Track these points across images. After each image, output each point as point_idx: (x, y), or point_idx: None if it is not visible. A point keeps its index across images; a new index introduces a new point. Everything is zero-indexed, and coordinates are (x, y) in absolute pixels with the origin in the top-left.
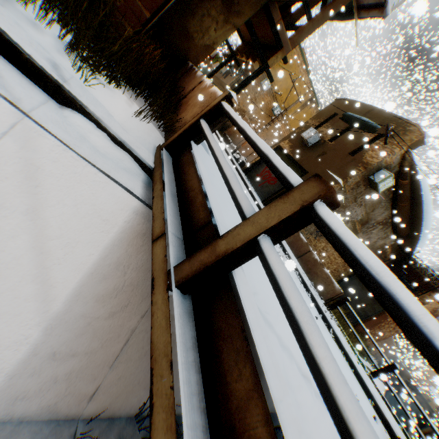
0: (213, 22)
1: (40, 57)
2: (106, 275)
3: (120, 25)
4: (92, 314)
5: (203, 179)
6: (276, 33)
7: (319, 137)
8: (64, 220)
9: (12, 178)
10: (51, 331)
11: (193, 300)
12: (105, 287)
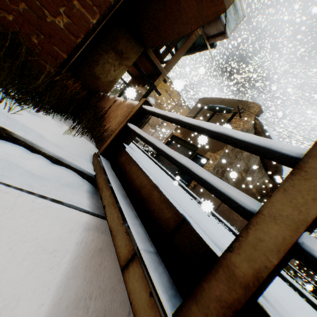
0: (111, 65)
1: None
2: None
3: (41, 65)
4: None
5: (150, 173)
6: (155, 66)
7: None
8: None
9: None
10: None
11: None
12: None
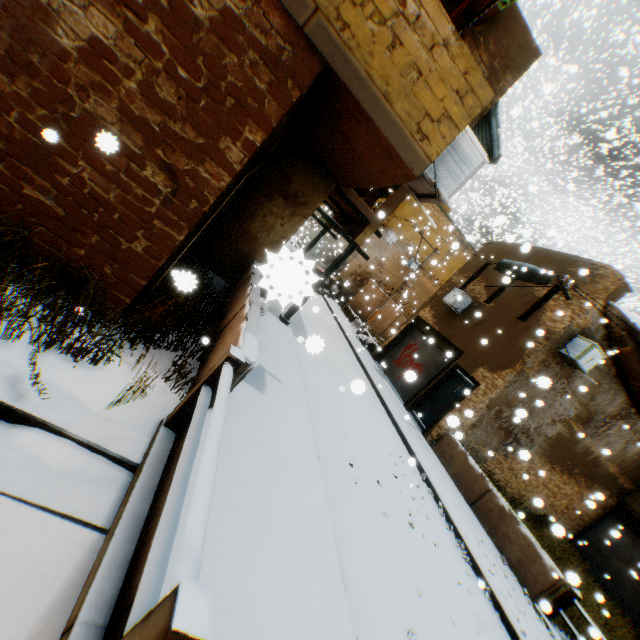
0: (278, 217)
1: None
2: None
3: (116, 297)
4: None
5: None
6: (358, 210)
7: (471, 298)
8: None
9: None
10: None
11: None
12: None
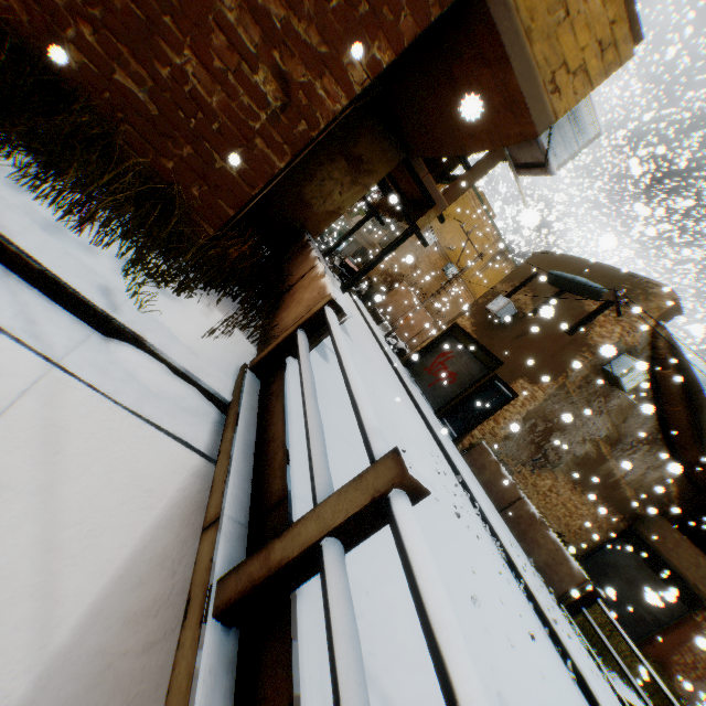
0: (337, 184)
1: (88, 287)
2: (144, 577)
3: (198, 225)
4: (116, 646)
5: (290, 423)
6: (424, 188)
7: (516, 308)
8: (88, 497)
9: (26, 446)
10: (47, 680)
11: (242, 636)
12: (142, 597)
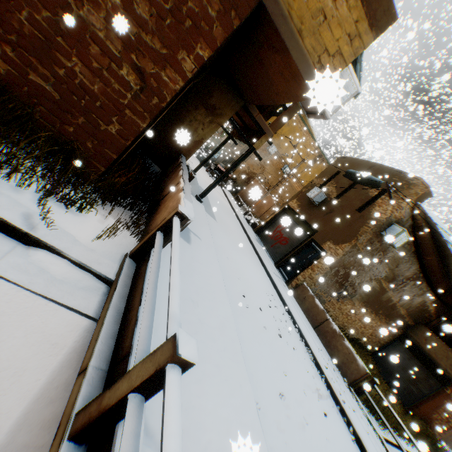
0: (200, 123)
1: (13, 216)
2: (54, 397)
3: (94, 165)
4: (36, 442)
5: (144, 297)
6: (257, 123)
7: (326, 195)
8: (13, 351)
9: None
10: None
11: (88, 450)
12: (53, 410)
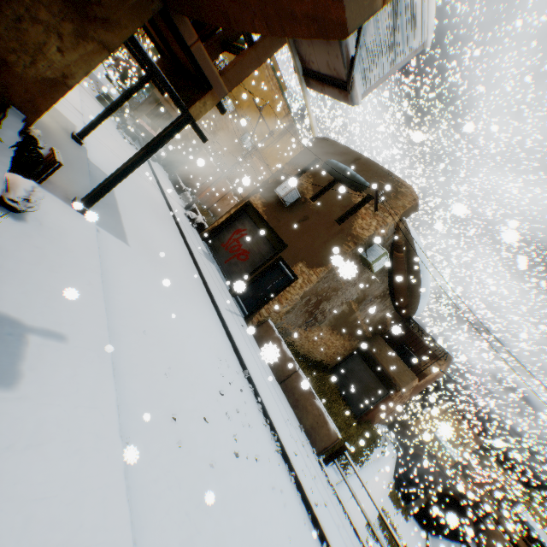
0: (51, 33)
1: None
2: None
3: None
4: None
5: None
6: (195, 63)
7: (299, 193)
8: None
9: None
10: None
11: None
12: None
